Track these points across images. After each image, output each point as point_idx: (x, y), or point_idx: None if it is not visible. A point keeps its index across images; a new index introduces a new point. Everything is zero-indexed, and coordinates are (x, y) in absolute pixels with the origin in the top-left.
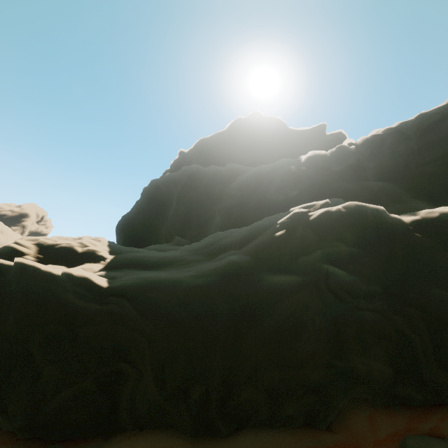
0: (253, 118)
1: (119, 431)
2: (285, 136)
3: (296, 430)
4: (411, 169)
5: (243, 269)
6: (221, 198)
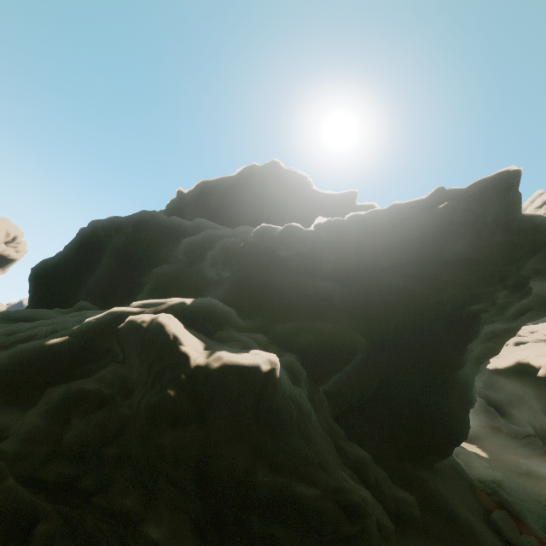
0: (270, 168)
1: None
2: (304, 196)
3: None
4: (372, 272)
5: None
6: (169, 260)
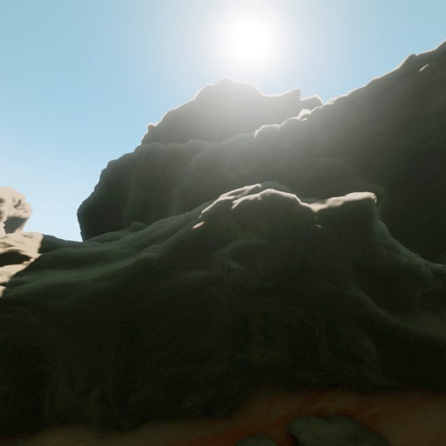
0: (223, 86)
1: (46, 425)
2: (257, 104)
3: (193, 421)
4: (362, 141)
5: (150, 268)
6: (181, 178)
